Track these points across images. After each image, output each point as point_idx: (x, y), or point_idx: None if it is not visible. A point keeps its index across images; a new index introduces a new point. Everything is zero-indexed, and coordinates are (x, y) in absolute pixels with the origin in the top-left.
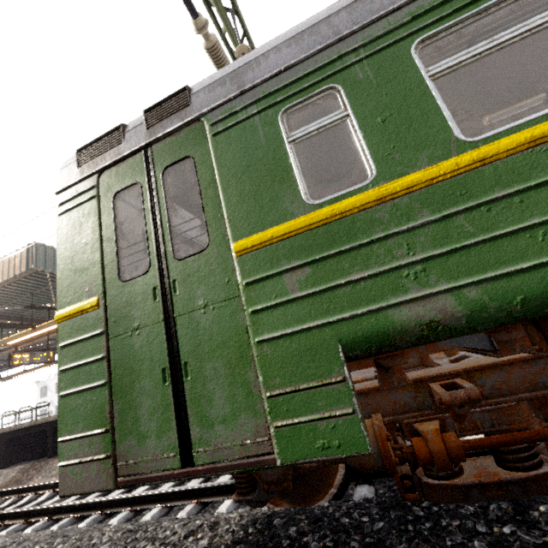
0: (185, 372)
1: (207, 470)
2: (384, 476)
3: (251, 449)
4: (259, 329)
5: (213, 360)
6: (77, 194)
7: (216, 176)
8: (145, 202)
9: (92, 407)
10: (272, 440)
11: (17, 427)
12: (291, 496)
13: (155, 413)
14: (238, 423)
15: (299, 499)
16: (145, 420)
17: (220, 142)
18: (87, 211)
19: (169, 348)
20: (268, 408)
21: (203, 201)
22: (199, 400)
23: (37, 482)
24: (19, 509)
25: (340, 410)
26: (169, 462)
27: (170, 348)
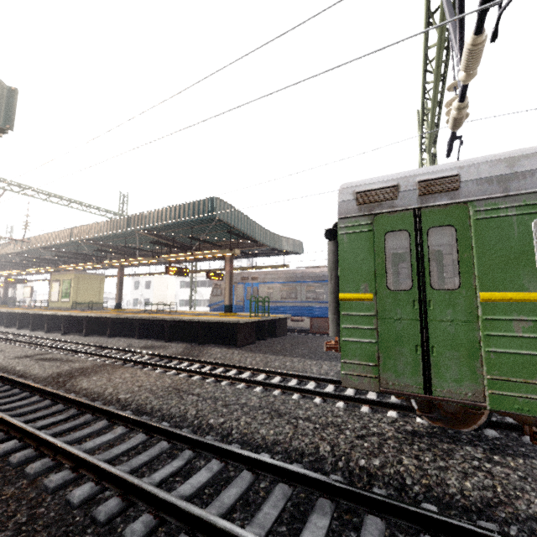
0: (431, 351)
1: (440, 400)
2: (504, 429)
3: (470, 398)
4: (488, 344)
5: (452, 350)
6: (357, 225)
7: (473, 247)
8: (411, 246)
9: (366, 351)
10: (486, 398)
11: (178, 319)
12: (445, 421)
13: (408, 366)
14: (464, 384)
15: (450, 424)
16: (401, 367)
17: (480, 225)
18: (364, 238)
19: (421, 336)
20: (487, 383)
21: (459, 259)
22: (439, 367)
23: (206, 359)
24: (239, 377)
25: (533, 396)
26: (415, 390)
27: (422, 336)
